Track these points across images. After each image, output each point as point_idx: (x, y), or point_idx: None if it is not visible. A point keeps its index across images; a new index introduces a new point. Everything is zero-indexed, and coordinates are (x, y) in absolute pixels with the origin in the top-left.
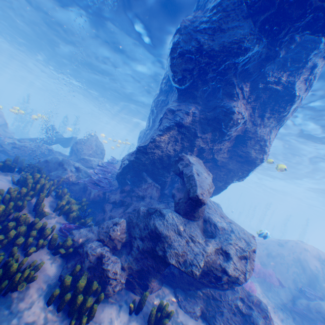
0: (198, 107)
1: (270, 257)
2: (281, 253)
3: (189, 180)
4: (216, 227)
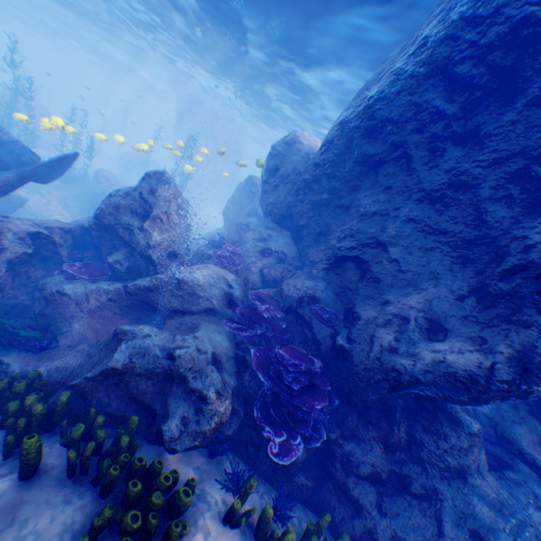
0: None
1: None
2: None
3: None
4: None
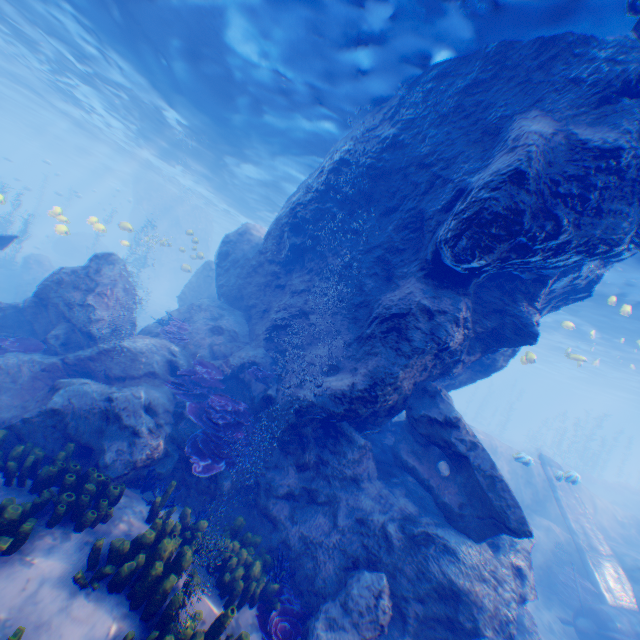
0: (469, 305)
1: None
2: None
3: (495, 486)
4: None
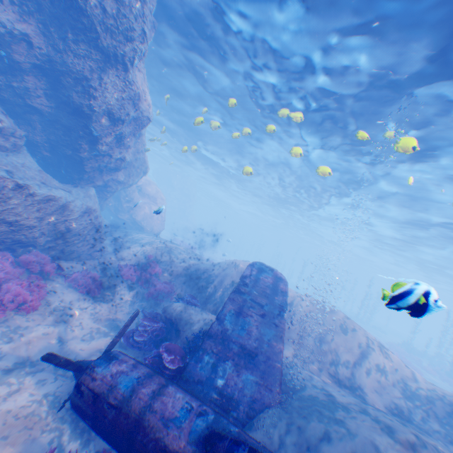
0: None
1: (190, 274)
2: (205, 270)
3: None
4: None
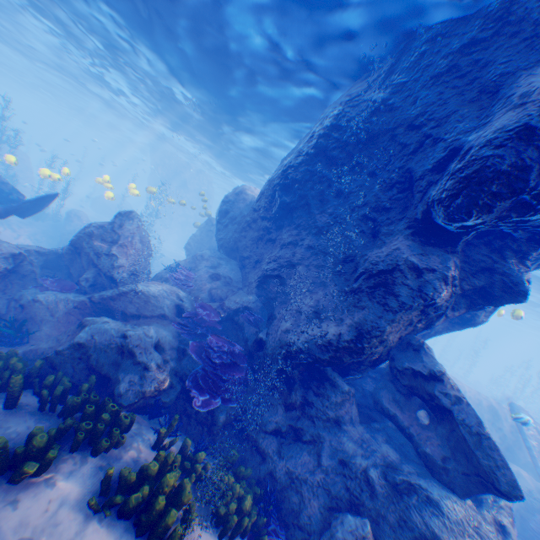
0: (456, 262)
1: None
2: None
3: (483, 445)
4: None
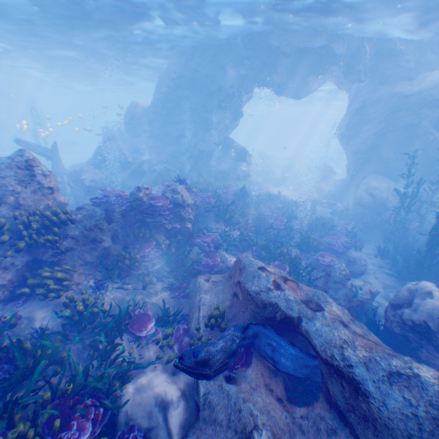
0: (228, 113)
1: None
2: None
3: (244, 150)
4: (247, 161)
